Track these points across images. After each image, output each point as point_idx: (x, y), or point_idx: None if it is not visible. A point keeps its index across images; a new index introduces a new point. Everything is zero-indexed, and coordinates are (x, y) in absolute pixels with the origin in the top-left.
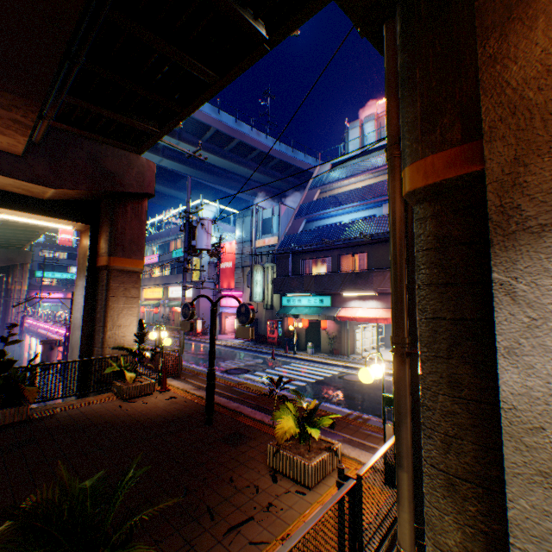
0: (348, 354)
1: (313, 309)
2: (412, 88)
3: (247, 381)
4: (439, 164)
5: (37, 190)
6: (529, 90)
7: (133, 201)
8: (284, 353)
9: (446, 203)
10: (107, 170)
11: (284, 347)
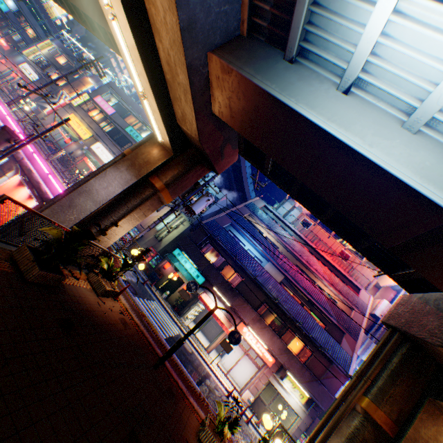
0: (181, 316)
1: (189, 275)
2: (394, 380)
3: (146, 314)
4: (383, 418)
5: (190, 128)
6: (420, 440)
7: (207, 167)
8: (150, 284)
9: (374, 431)
10: (223, 150)
11: (148, 275)
